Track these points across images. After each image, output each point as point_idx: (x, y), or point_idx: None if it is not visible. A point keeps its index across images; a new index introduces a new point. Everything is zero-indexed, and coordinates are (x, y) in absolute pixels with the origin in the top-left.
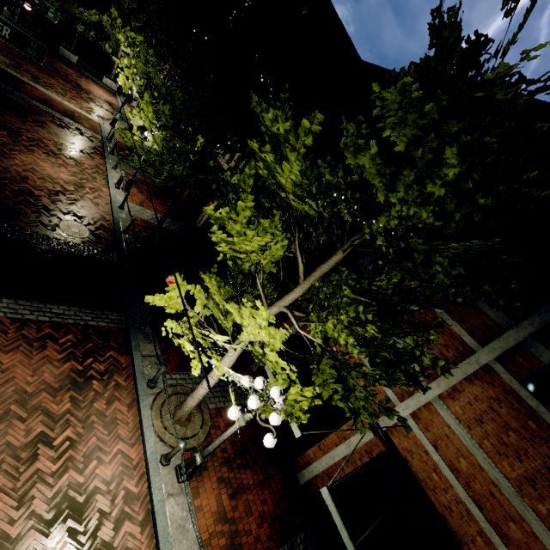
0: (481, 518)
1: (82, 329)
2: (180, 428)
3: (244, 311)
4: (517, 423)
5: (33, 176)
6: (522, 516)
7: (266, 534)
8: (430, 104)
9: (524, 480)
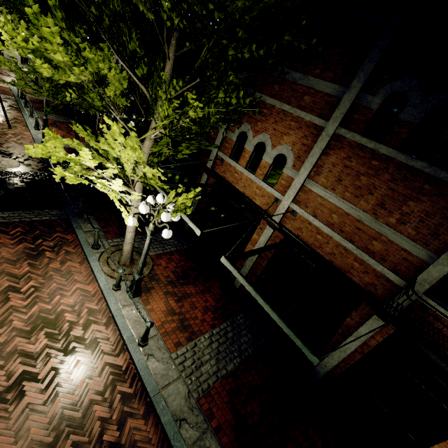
0: (353, 248)
1: (28, 224)
2: (127, 269)
3: (109, 139)
4: (365, 167)
5: None
6: (380, 232)
7: (211, 318)
8: None
9: (377, 207)
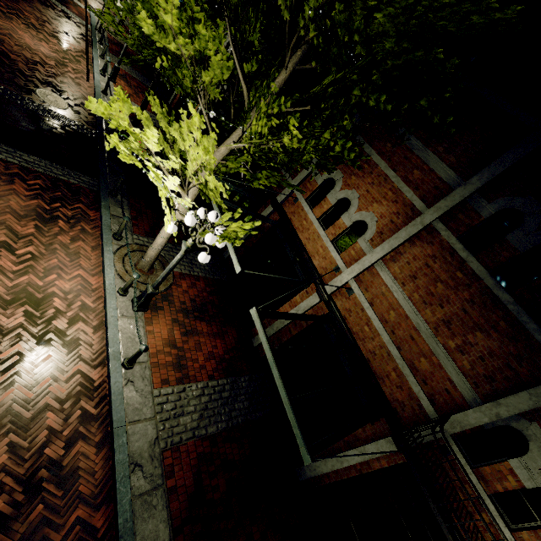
0: (398, 356)
1: (51, 180)
2: (142, 276)
3: (183, 128)
4: (446, 275)
5: (10, 41)
6: (433, 351)
7: (212, 367)
8: None
9: (441, 323)
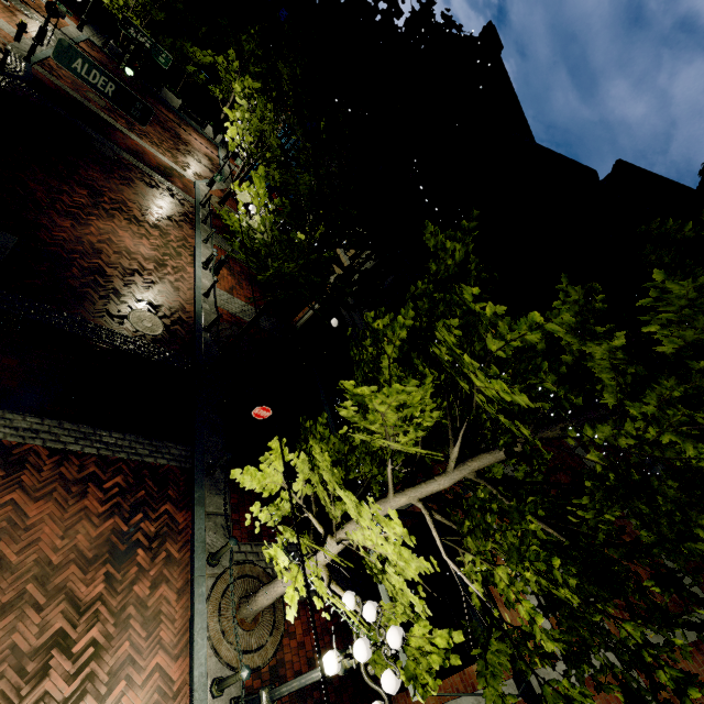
0: None
1: (135, 468)
2: (243, 634)
3: (366, 510)
4: None
5: (109, 249)
6: None
7: None
8: None
9: None
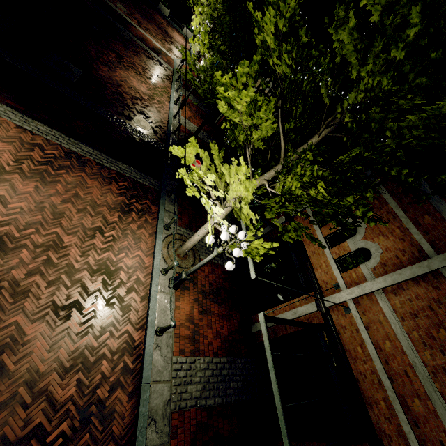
0: (389, 388)
1: (133, 182)
2: (178, 260)
3: (232, 170)
4: None
5: (125, 85)
6: (429, 396)
7: (218, 345)
8: None
9: (441, 370)
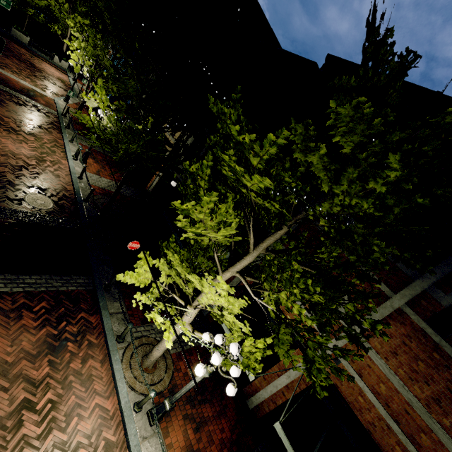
0: (399, 431)
1: (53, 295)
2: (148, 375)
3: (205, 282)
4: (424, 354)
5: None
6: (431, 428)
7: None
8: (379, 118)
9: (431, 400)
